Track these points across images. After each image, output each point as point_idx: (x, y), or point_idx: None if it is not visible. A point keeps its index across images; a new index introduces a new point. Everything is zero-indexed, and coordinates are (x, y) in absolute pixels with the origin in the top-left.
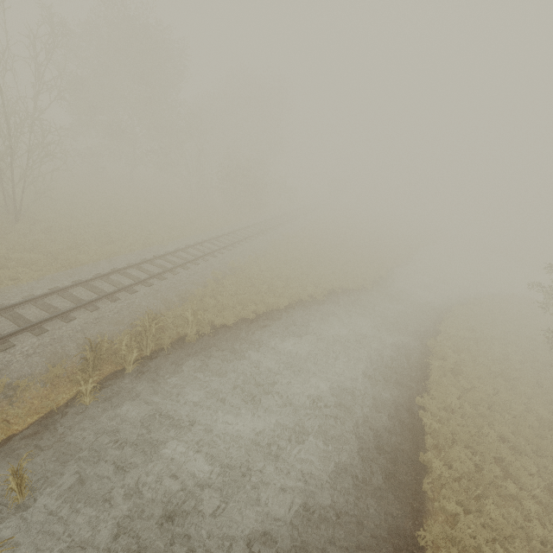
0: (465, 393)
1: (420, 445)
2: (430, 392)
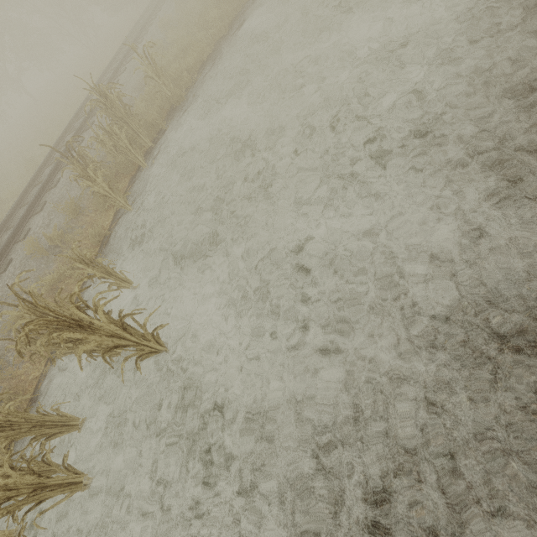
0: None
1: None
2: None
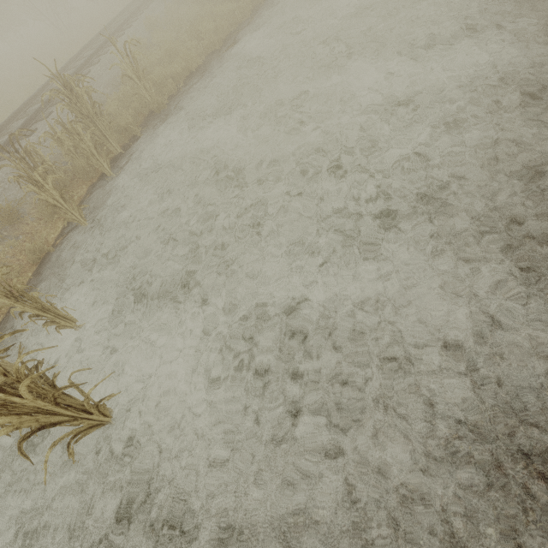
0: None
1: None
2: None
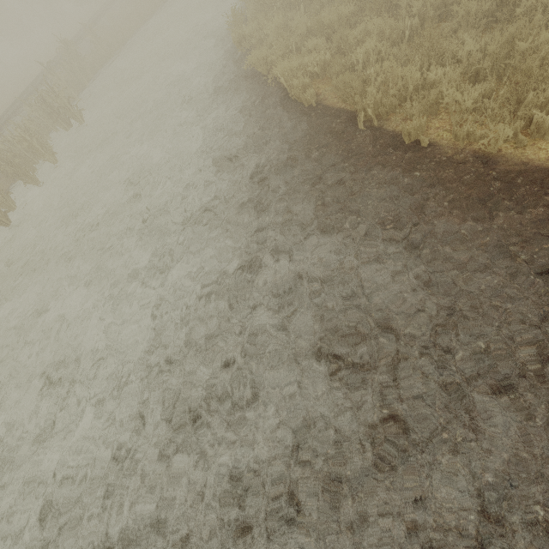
0: None
1: None
2: None
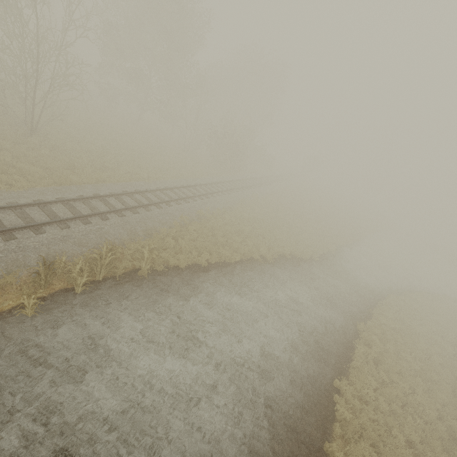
0: (382, 386)
1: (327, 430)
2: (349, 376)
